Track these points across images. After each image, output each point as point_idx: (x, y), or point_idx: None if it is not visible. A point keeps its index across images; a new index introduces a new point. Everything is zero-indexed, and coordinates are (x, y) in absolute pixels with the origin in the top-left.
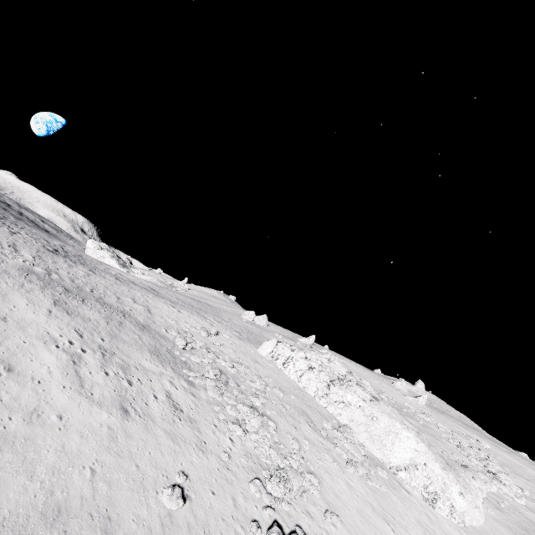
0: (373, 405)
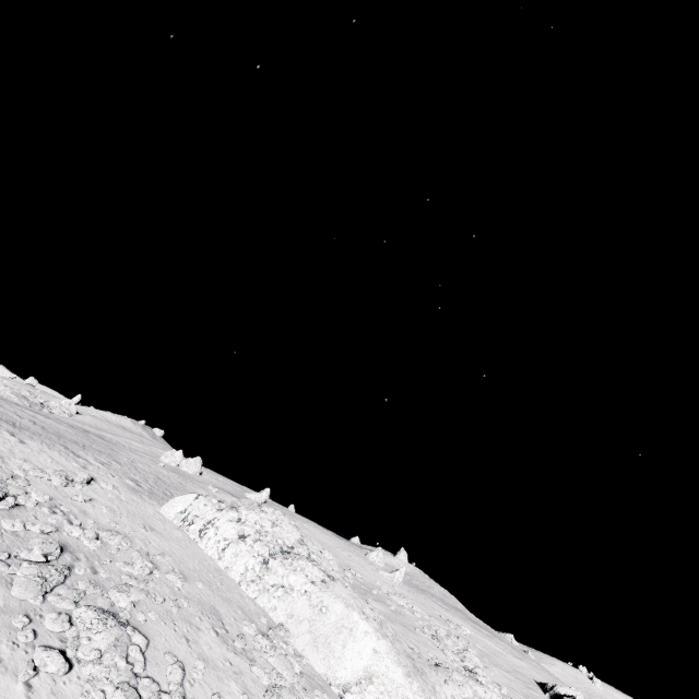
0: (325, 588)
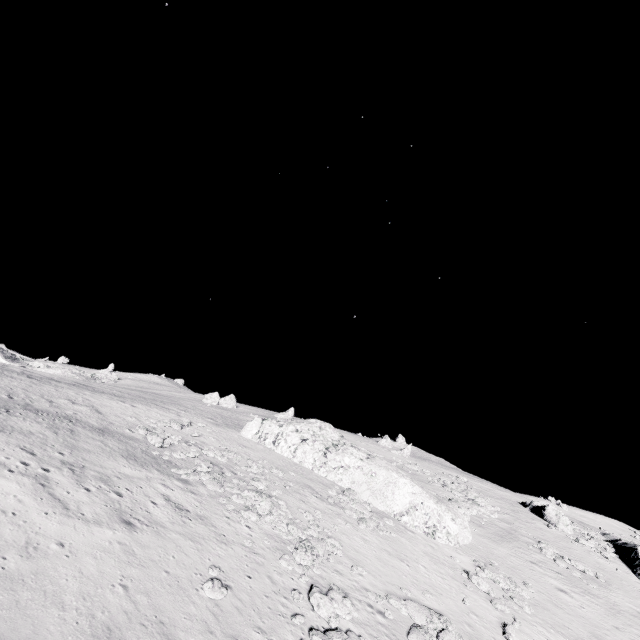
0: (370, 462)
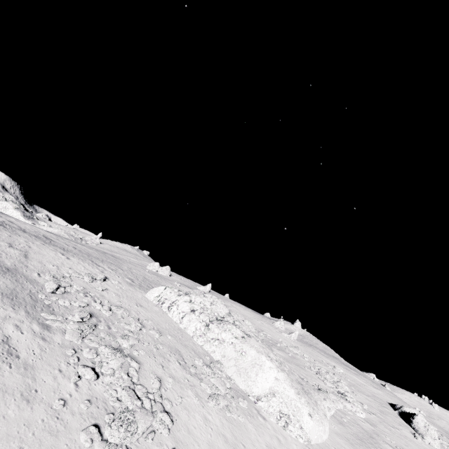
0: (244, 341)
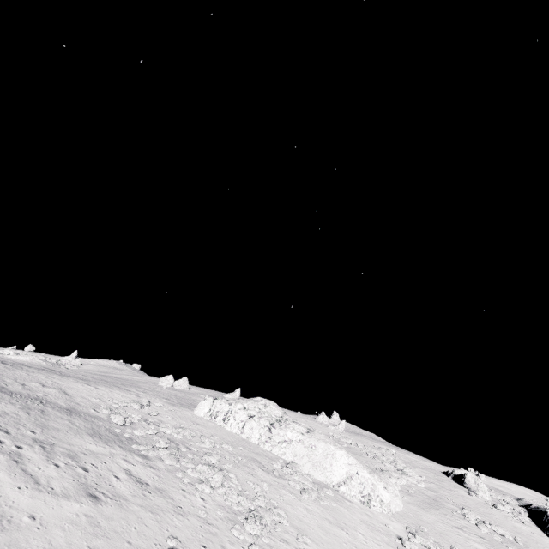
0: (310, 436)
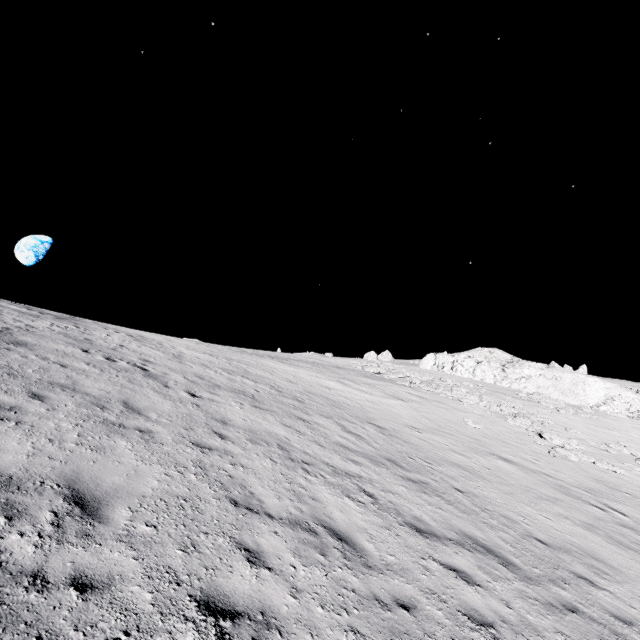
0: (551, 370)
